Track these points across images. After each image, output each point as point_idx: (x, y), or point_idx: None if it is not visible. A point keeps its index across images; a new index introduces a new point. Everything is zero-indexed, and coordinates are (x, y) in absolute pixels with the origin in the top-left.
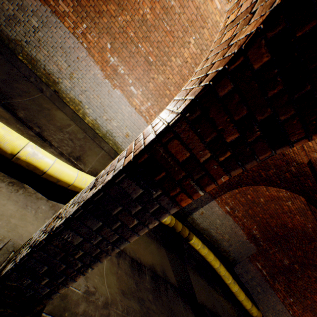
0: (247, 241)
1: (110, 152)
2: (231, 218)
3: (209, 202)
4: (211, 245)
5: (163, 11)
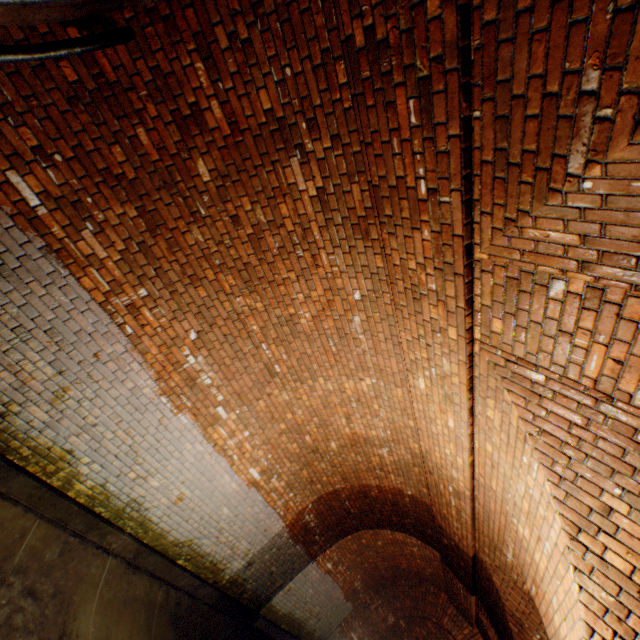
0: (344, 601)
1: (126, 549)
2: (331, 577)
3: (305, 566)
4: (291, 638)
5: (336, 331)
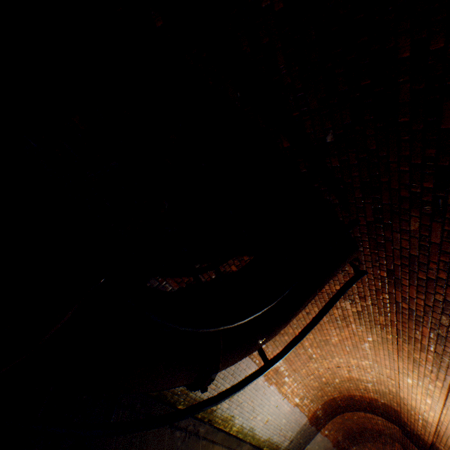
0: (332, 448)
1: (248, 449)
2: (326, 437)
3: (314, 435)
4: None
5: (351, 344)
